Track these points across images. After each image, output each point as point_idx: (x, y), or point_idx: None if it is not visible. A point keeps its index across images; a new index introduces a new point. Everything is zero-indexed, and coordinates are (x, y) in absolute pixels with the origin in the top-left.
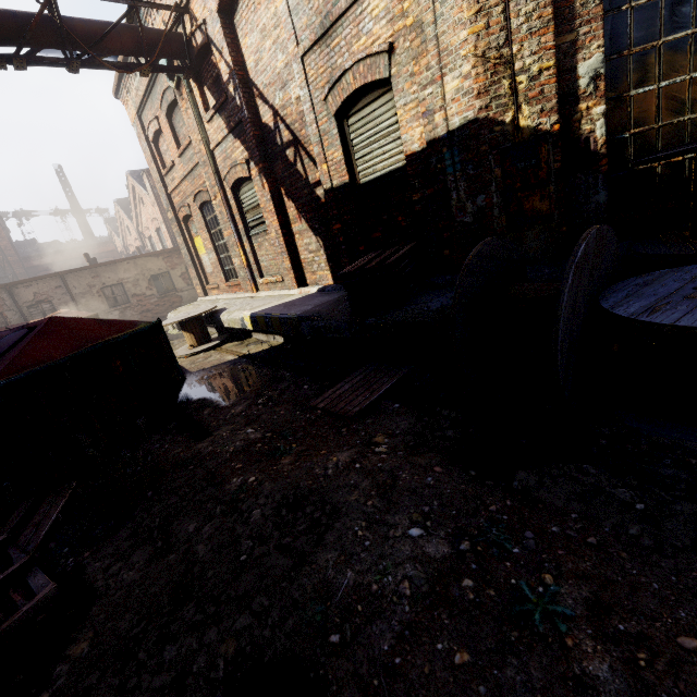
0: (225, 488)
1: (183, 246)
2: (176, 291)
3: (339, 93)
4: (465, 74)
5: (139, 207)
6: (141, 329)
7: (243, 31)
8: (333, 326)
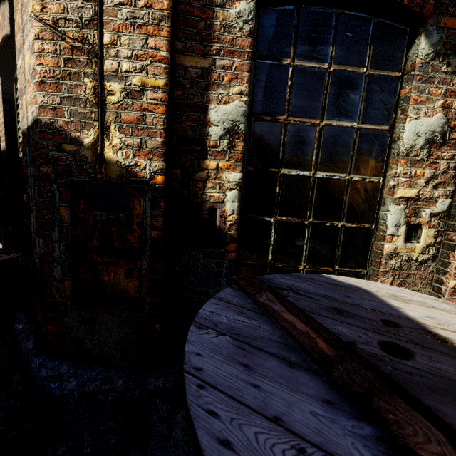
0: None
1: None
2: None
3: None
4: (31, 45)
5: None
6: None
7: None
8: None
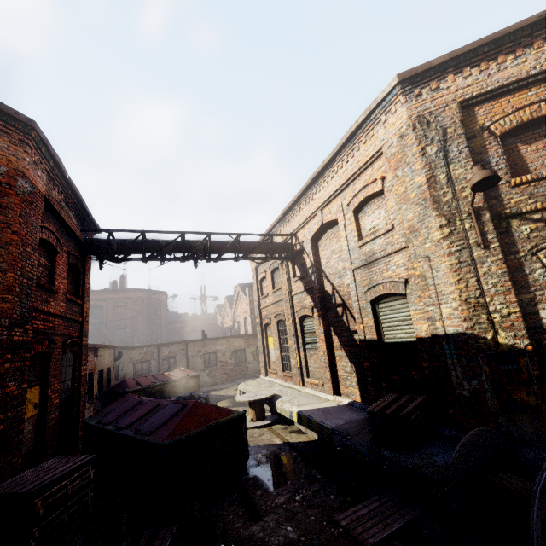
0: None
1: (260, 340)
2: (246, 362)
3: (373, 292)
4: (454, 307)
5: (238, 303)
6: (234, 416)
7: (322, 248)
8: (358, 447)
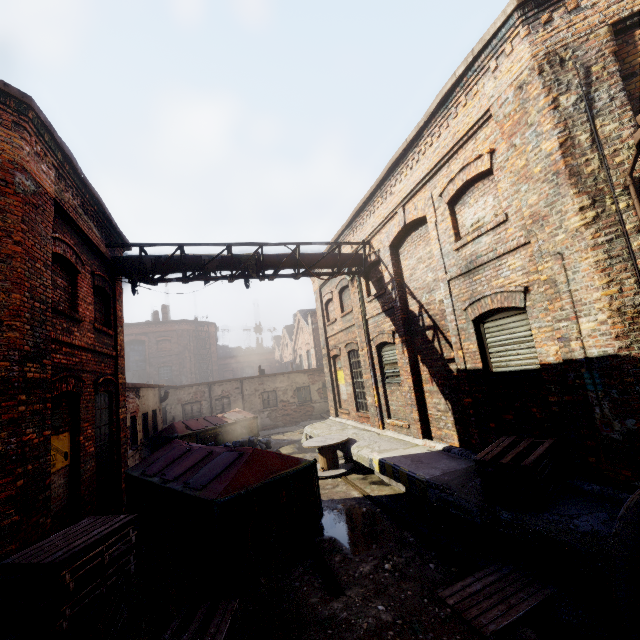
0: None
1: (328, 375)
2: (311, 402)
3: (477, 307)
4: (601, 321)
5: (299, 333)
6: (303, 466)
7: (404, 256)
8: (463, 505)
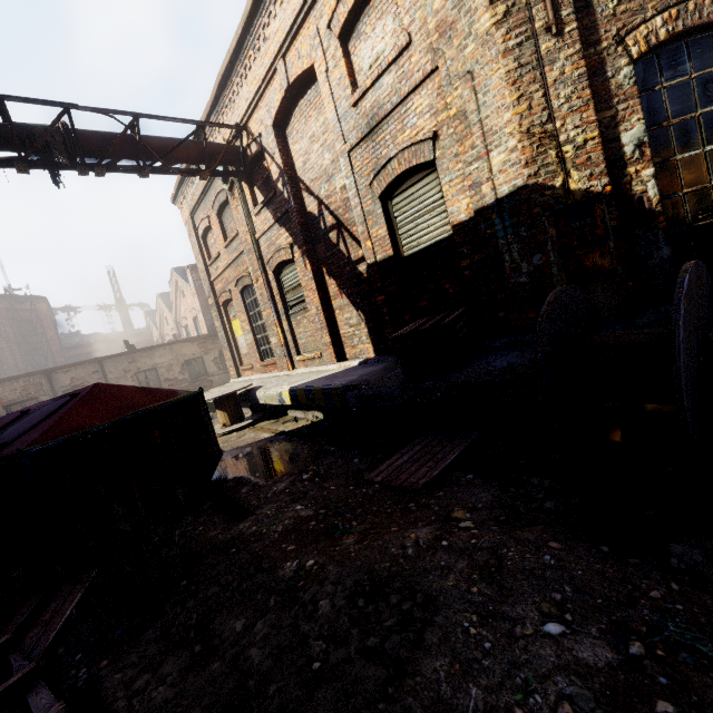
0: (278, 574)
1: (220, 329)
2: (208, 375)
3: (384, 177)
4: (511, 148)
5: (180, 299)
6: (182, 398)
7: (294, 139)
8: (384, 393)
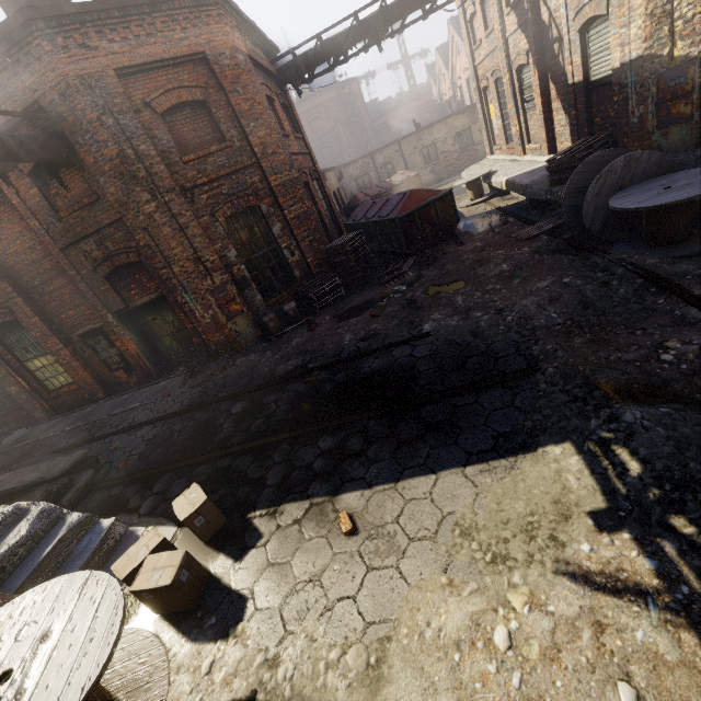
0: (462, 258)
1: (480, 112)
2: (474, 145)
3: (581, 18)
4: (639, 26)
5: (455, 56)
6: (443, 194)
7: None
8: (539, 192)
